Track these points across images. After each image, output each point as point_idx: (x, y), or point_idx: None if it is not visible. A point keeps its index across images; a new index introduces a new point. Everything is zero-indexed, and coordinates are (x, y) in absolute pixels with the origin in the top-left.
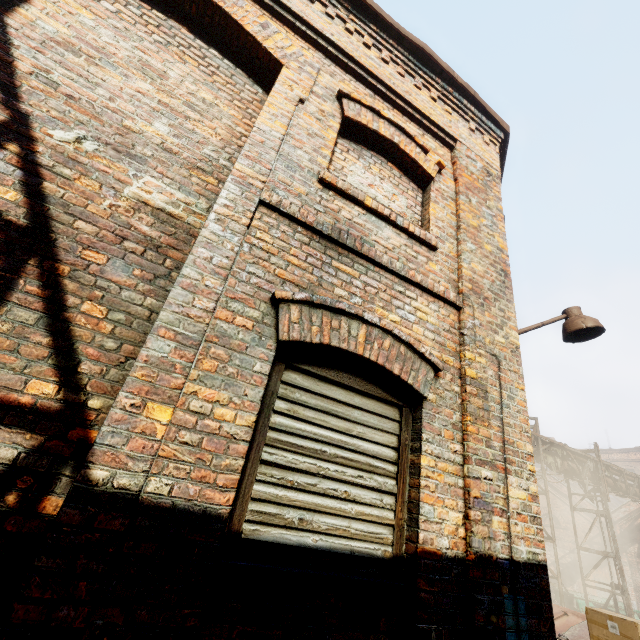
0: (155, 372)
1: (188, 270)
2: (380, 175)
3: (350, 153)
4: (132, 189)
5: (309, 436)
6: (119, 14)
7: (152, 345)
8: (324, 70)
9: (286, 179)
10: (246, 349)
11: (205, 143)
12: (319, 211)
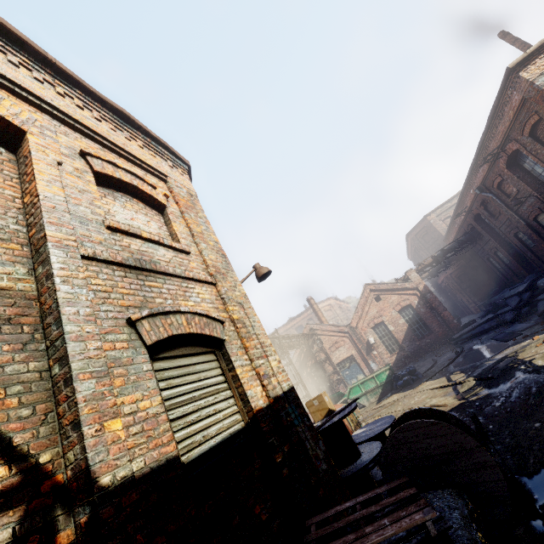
0: (95, 404)
1: (69, 327)
2: (134, 209)
3: (107, 197)
4: None
5: (184, 392)
6: None
7: (81, 388)
8: (58, 131)
9: (86, 233)
10: (133, 361)
11: None
12: (119, 250)
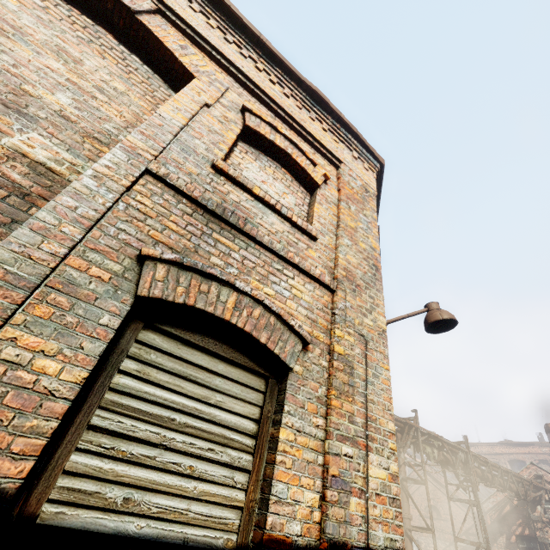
0: None
1: (44, 214)
2: (274, 176)
3: (248, 154)
4: (12, 140)
5: (157, 401)
6: (47, 9)
7: None
8: (233, 90)
9: (179, 159)
10: (95, 300)
11: (107, 120)
12: (208, 190)
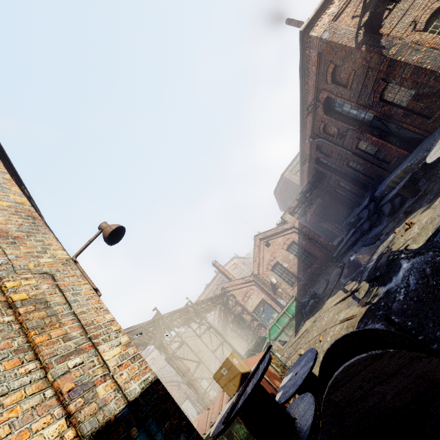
0: None
1: None
2: None
3: None
4: None
5: None
6: None
7: None
8: None
9: None
10: None
11: None
12: None
